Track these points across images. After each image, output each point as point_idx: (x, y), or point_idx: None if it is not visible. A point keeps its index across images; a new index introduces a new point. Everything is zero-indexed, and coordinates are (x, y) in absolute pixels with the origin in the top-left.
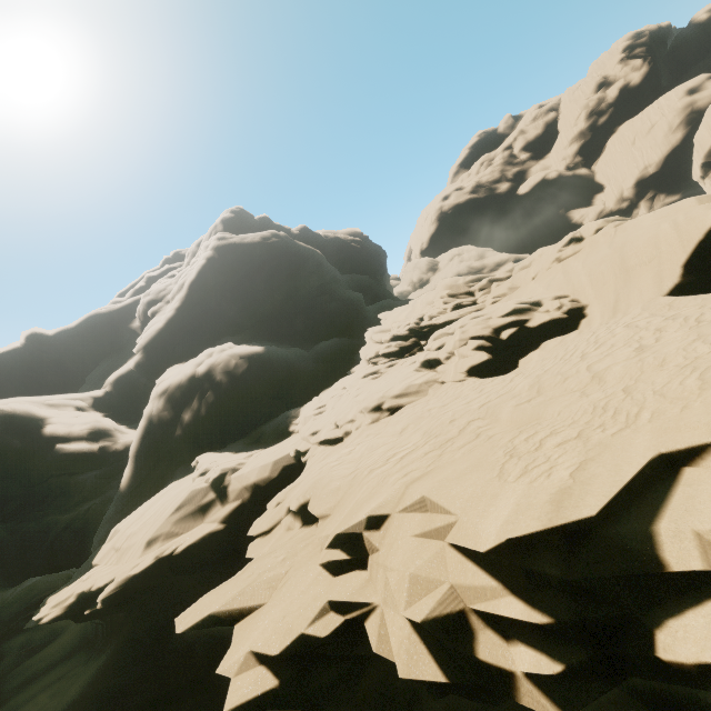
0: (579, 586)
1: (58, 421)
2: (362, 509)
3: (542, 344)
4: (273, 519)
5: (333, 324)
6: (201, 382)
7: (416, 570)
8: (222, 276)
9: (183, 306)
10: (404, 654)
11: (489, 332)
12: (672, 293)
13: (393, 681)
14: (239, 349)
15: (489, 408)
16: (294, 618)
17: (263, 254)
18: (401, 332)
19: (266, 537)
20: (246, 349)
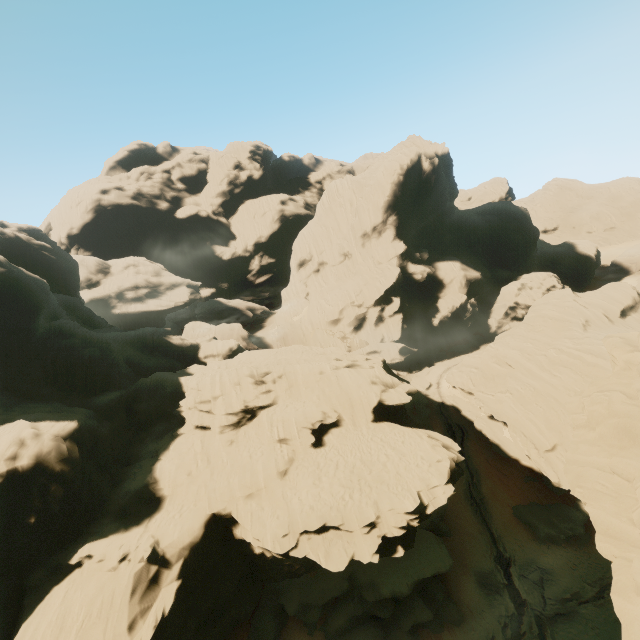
0: (419, 510)
1: None
2: (369, 515)
3: (331, 431)
4: (296, 540)
5: (101, 375)
6: (29, 478)
7: (399, 519)
8: None
9: None
10: (399, 532)
11: (310, 425)
12: (369, 421)
13: (389, 542)
14: (56, 430)
15: (358, 474)
16: (373, 543)
17: None
18: (233, 409)
19: (298, 548)
20: (63, 428)
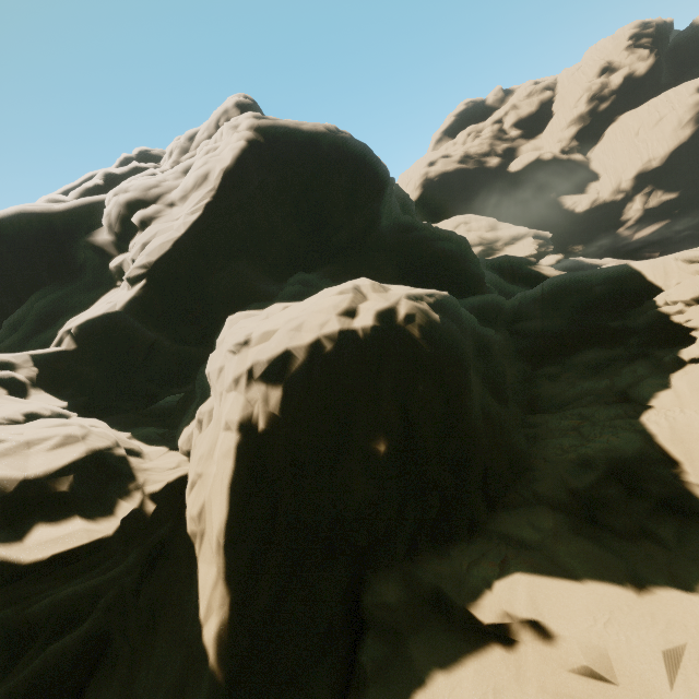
0: None
1: None
2: None
3: None
4: None
5: (462, 274)
6: (375, 357)
7: None
8: (274, 172)
9: (216, 209)
10: None
11: None
12: None
13: None
14: (417, 290)
15: None
16: None
17: (332, 153)
18: None
19: None
20: (427, 292)
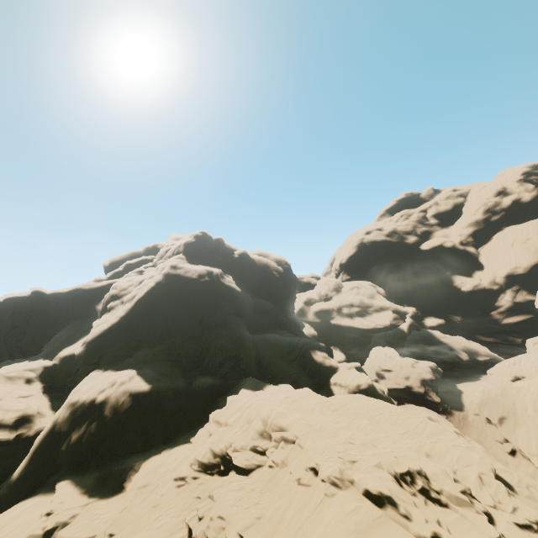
0: None
1: (1, 405)
2: None
3: None
4: None
5: (217, 362)
6: (96, 408)
7: None
8: (161, 298)
9: (127, 315)
10: None
11: None
12: None
13: None
14: (133, 385)
15: None
16: None
17: (195, 288)
18: (216, 447)
19: None
20: (137, 386)
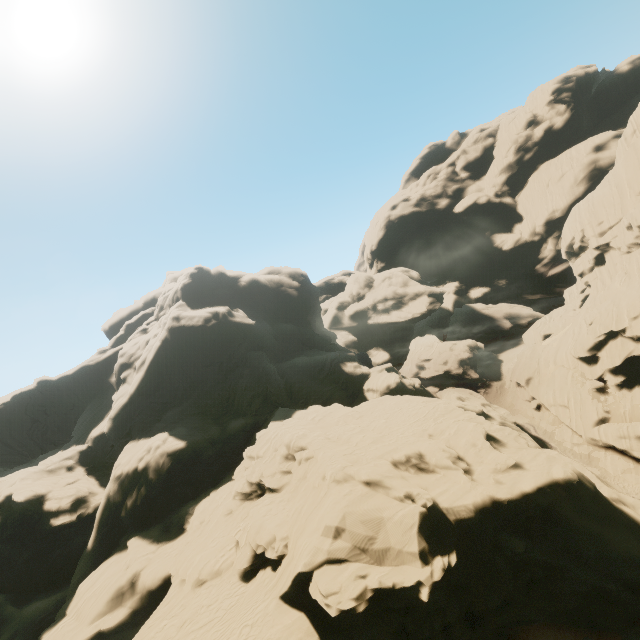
0: None
1: (53, 495)
2: None
3: (266, 569)
4: None
5: (246, 402)
6: (141, 475)
7: None
8: (173, 355)
9: (143, 382)
10: None
11: (253, 546)
12: (283, 595)
13: None
14: (168, 447)
15: None
16: None
17: (204, 335)
18: (251, 478)
19: None
20: (172, 446)
